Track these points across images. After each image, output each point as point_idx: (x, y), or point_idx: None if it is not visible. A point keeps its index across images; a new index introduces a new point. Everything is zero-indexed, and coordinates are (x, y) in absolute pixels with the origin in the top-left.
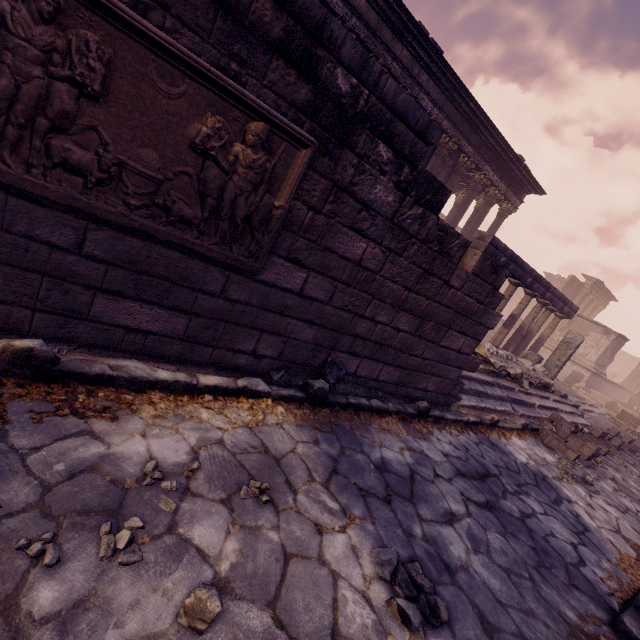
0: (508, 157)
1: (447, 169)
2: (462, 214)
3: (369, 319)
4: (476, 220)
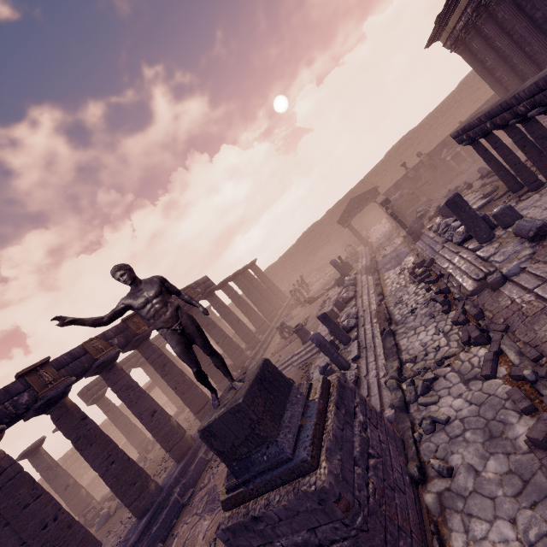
0: None
1: None
2: None
3: None
4: None
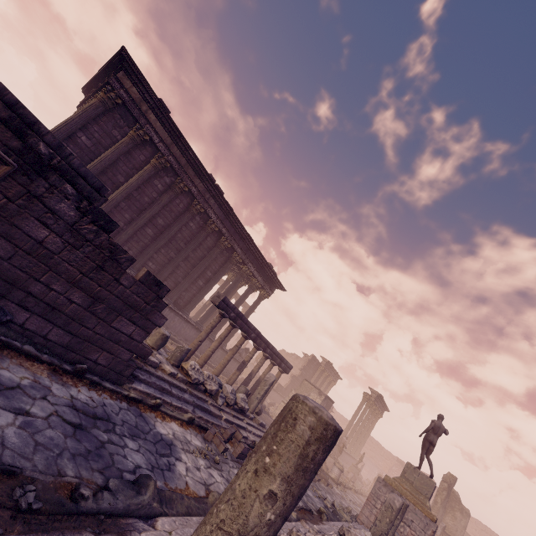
0: (263, 262)
1: (224, 257)
2: (232, 289)
3: (45, 284)
4: (242, 296)
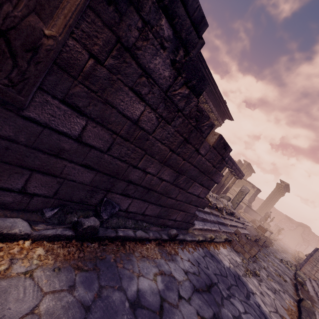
0: (220, 100)
1: None
2: None
3: (141, 169)
4: None
